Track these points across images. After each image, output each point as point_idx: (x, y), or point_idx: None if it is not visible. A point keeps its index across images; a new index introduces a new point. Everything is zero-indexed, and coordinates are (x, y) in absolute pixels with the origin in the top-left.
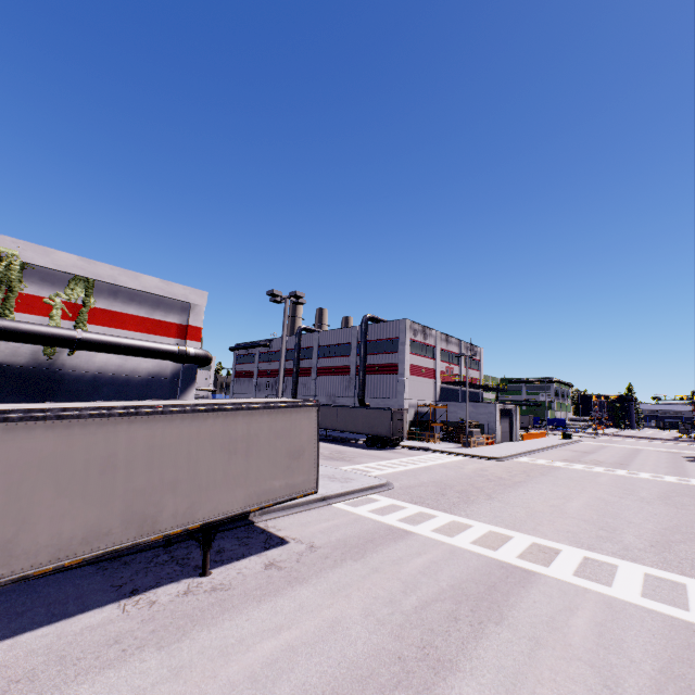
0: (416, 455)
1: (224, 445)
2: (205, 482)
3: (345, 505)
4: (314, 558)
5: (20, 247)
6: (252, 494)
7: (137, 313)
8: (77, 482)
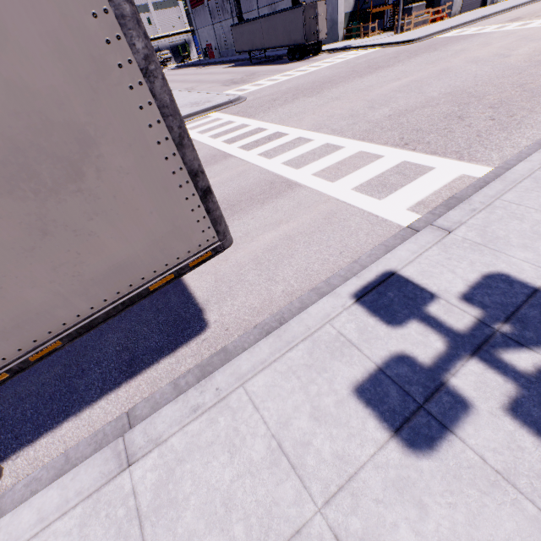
0: (324, 60)
1: None
2: None
3: None
4: None
5: None
6: None
7: None
8: None
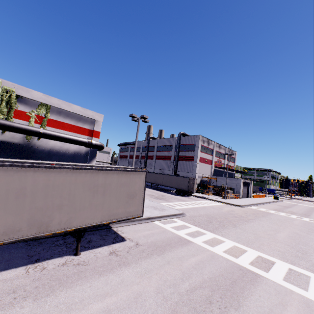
0: (199, 200)
1: (90, 188)
2: (78, 207)
3: (159, 223)
4: (136, 251)
5: (15, 87)
6: (105, 215)
7: (70, 122)
8: (1, 201)
